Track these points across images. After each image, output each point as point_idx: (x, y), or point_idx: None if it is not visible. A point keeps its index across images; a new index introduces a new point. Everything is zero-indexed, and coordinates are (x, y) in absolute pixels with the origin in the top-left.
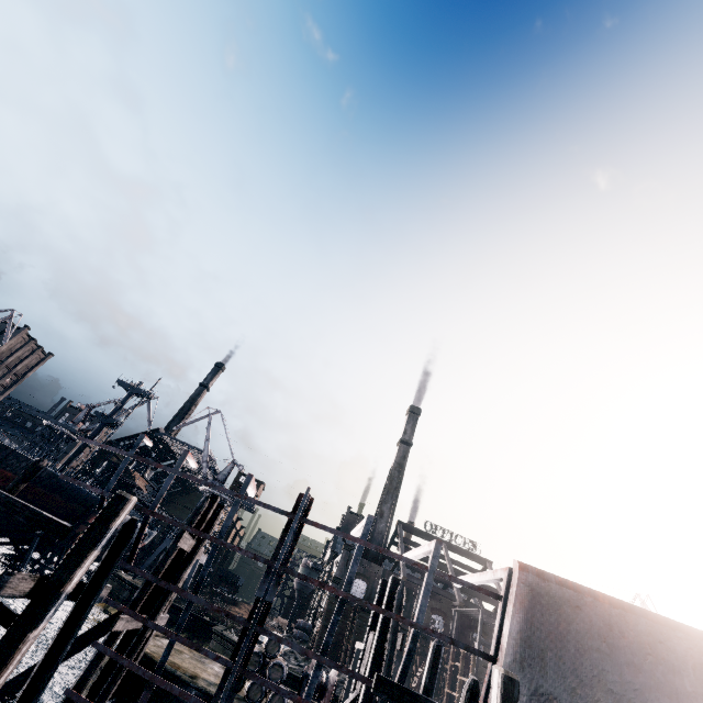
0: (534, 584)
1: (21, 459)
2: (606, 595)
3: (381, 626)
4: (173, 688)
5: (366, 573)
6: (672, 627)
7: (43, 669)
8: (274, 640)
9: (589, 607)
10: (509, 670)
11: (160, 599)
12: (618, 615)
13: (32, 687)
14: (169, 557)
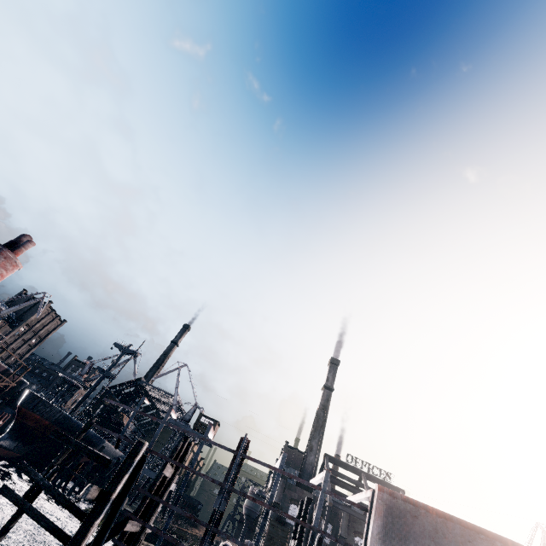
0: (387, 500)
1: (47, 405)
2: (435, 509)
3: (299, 535)
4: None
5: (299, 499)
6: (477, 531)
7: None
8: None
9: (423, 517)
10: None
11: (150, 511)
12: (442, 522)
13: None
14: (158, 481)
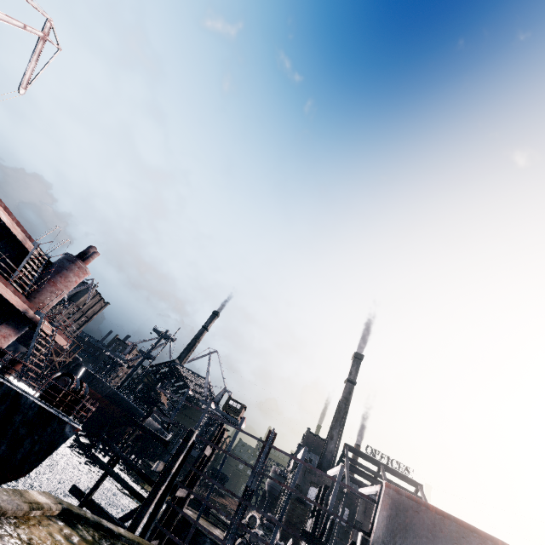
0: (393, 496)
1: (99, 382)
2: (435, 507)
3: (316, 515)
4: (205, 528)
5: (319, 483)
6: (471, 530)
7: (158, 506)
8: (253, 517)
9: (423, 512)
10: (376, 541)
11: (193, 482)
12: (440, 519)
13: (154, 513)
14: (200, 458)
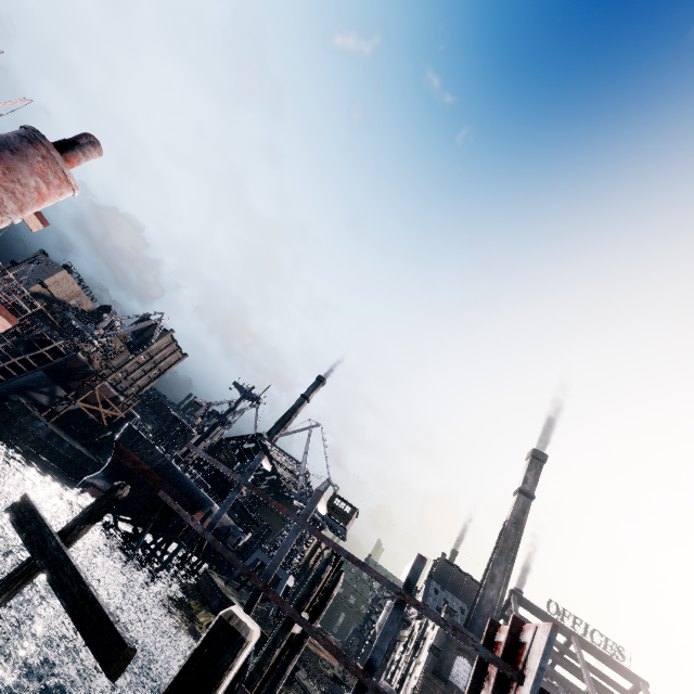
0: None
1: (148, 446)
2: None
3: None
4: None
5: (472, 652)
6: None
7: None
8: None
9: None
10: None
11: None
12: None
13: None
14: (277, 648)
